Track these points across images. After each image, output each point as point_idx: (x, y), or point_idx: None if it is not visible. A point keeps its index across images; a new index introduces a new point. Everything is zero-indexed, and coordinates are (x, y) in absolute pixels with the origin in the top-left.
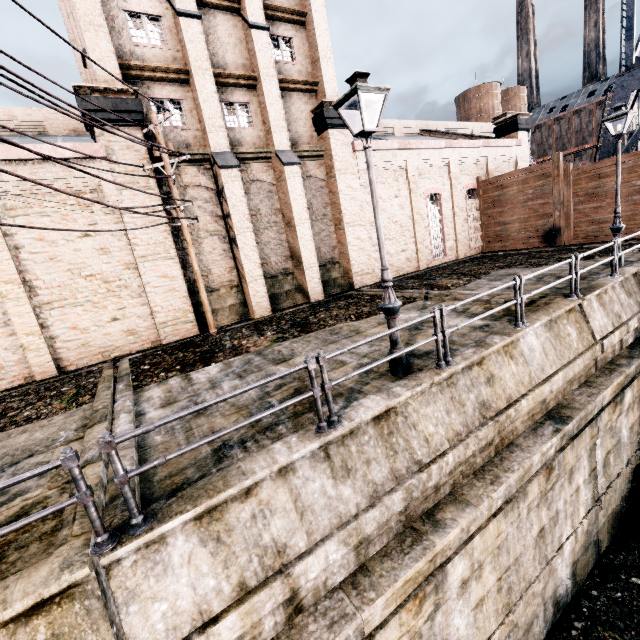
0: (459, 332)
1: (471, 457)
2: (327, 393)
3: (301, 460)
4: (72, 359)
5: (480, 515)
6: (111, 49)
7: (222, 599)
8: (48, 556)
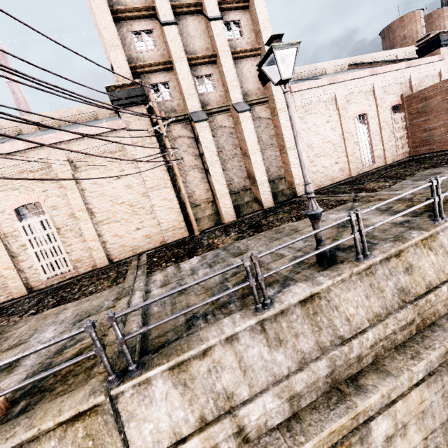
0: (380, 228)
1: (392, 334)
2: (260, 283)
3: (243, 332)
4: (116, 254)
5: (400, 385)
6: (124, 59)
7: (189, 426)
8: (87, 383)
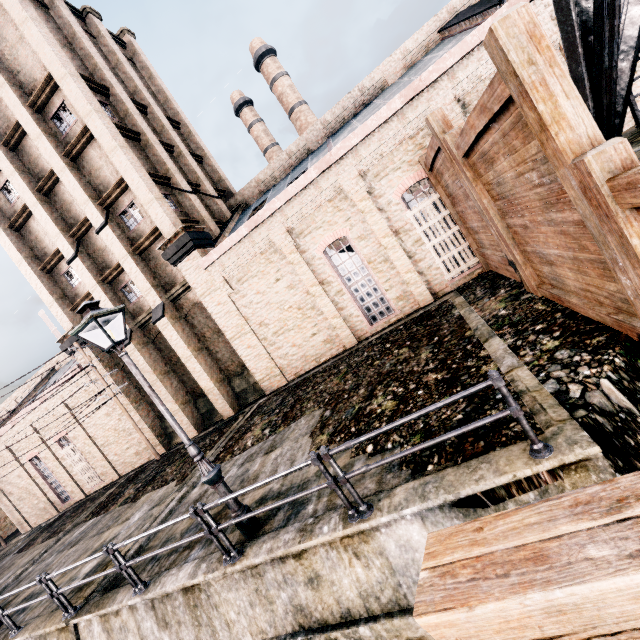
0: None
1: None
2: None
3: None
4: (123, 469)
5: None
6: (60, 310)
7: None
8: None
